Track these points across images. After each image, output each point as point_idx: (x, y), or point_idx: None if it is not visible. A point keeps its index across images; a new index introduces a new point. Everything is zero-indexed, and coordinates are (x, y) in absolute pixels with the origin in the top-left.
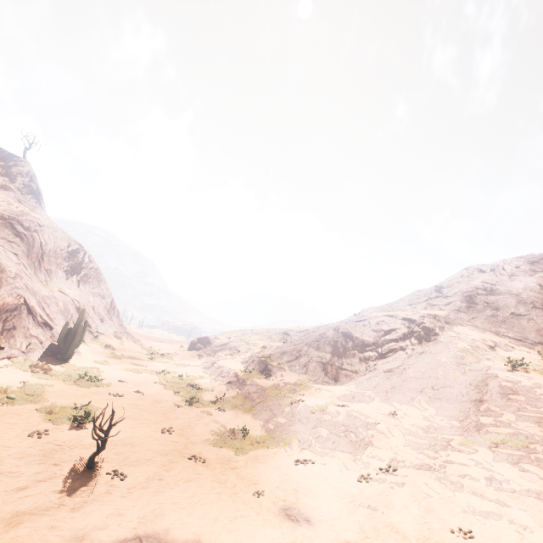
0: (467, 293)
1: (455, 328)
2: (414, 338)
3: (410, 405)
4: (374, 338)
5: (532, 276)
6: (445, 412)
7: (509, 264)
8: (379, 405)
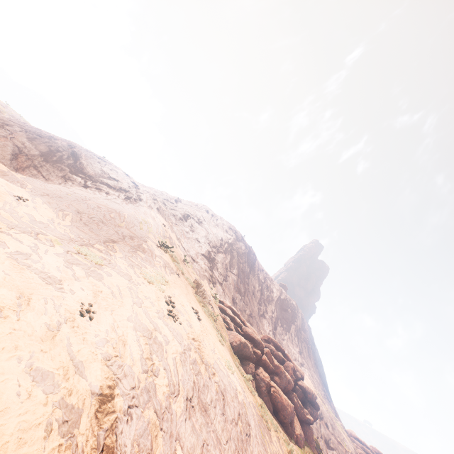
0: (189, 213)
1: (159, 215)
2: (124, 195)
3: (52, 210)
4: (96, 173)
5: (224, 232)
6: (77, 230)
7: (222, 220)
8: (19, 189)
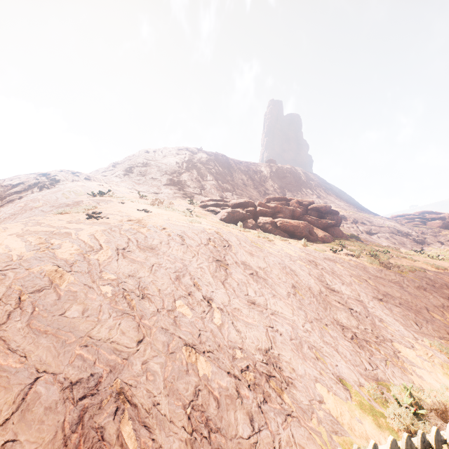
0: (130, 165)
1: (91, 182)
2: (37, 188)
3: None
4: None
5: (175, 157)
6: None
7: (167, 149)
8: None
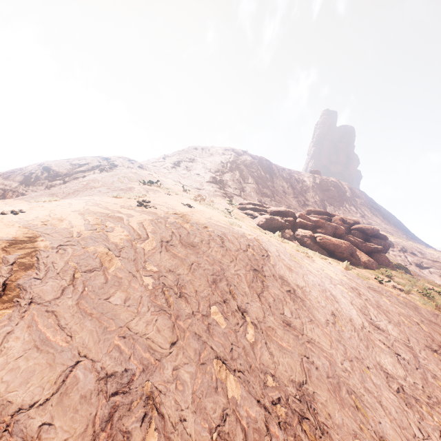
0: (178, 159)
1: (143, 171)
2: (98, 170)
3: (25, 201)
4: (68, 170)
5: (221, 156)
6: None
7: (214, 148)
8: None
